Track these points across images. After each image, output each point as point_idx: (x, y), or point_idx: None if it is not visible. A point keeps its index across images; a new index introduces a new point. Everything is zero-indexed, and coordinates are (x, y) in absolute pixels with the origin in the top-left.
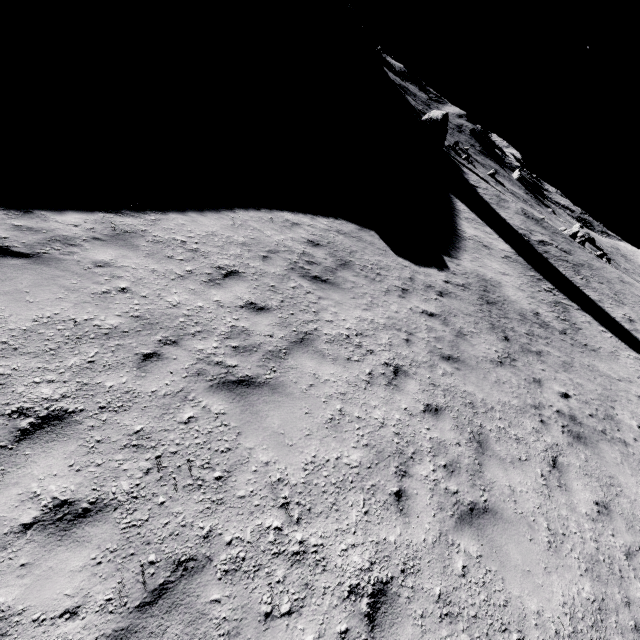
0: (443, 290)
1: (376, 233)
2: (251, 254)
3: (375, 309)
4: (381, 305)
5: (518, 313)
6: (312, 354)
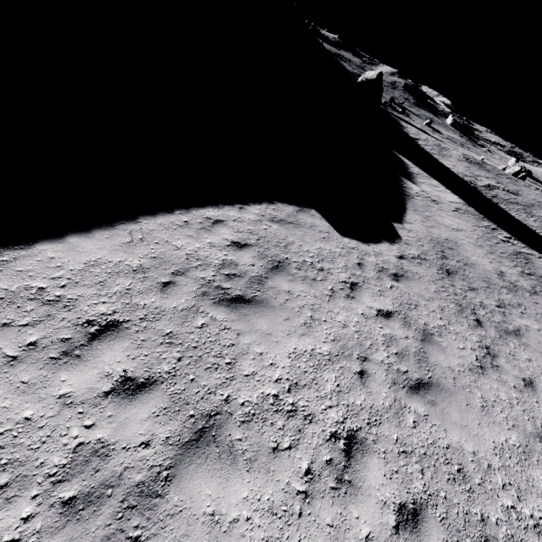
0: (398, 270)
1: (317, 211)
2: (146, 284)
3: (316, 329)
4: (324, 319)
5: (482, 278)
6: (214, 461)
